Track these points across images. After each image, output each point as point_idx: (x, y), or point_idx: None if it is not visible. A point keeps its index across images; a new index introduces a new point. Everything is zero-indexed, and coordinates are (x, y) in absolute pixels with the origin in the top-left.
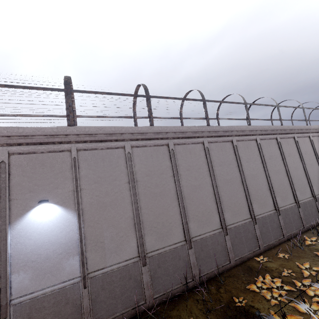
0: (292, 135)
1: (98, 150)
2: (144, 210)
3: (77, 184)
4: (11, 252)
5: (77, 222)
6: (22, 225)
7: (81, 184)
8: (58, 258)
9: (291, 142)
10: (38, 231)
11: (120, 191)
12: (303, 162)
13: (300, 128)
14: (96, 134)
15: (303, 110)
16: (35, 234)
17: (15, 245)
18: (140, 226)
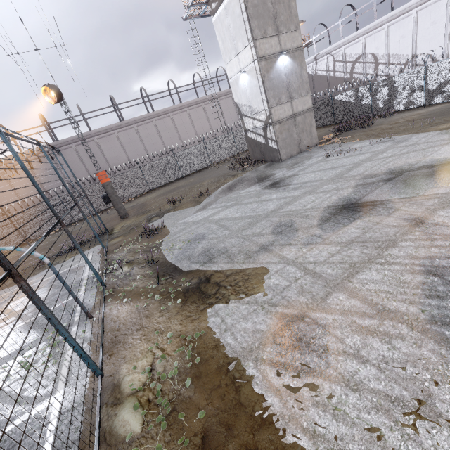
0: (69, 146)
1: None
2: None
3: None
4: None
5: None
6: None
7: None
8: None
9: (70, 152)
10: None
11: None
12: (84, 165)
13: (75, 138)
14: None
15: (83, 117)
16: None
17: None
18: None
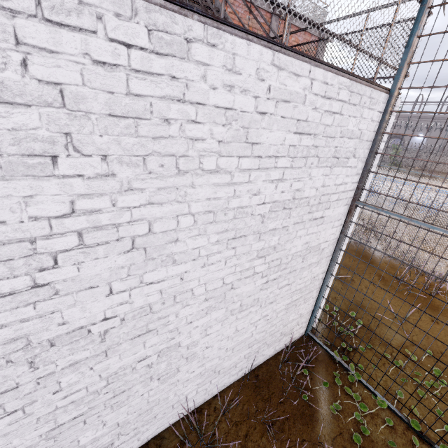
0: None
1: (443, 122)
2: (447, 144)
3: (431, 131)
4: (410, 142)
5: (426, 141)
6: (414, 138)
7: (432, 132)
8: (417, 147)
9: None
10: (416, 140)
11: (443, 136)
12: None
13: None
14: (445, 117)
15: None
16: (416, 140)
17: (411, 141)
18: (442, 148)
